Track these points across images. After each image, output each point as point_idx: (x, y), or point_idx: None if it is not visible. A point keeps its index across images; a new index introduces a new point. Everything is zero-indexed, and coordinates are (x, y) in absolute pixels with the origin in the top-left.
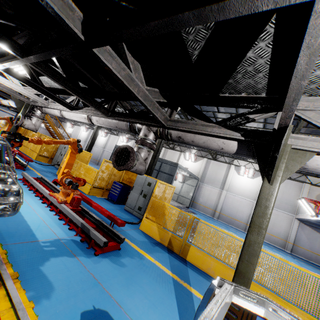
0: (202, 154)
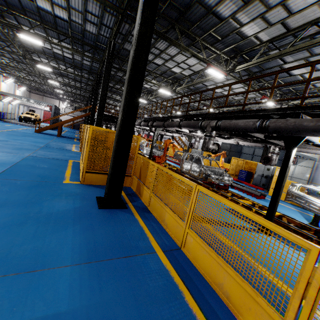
0: None
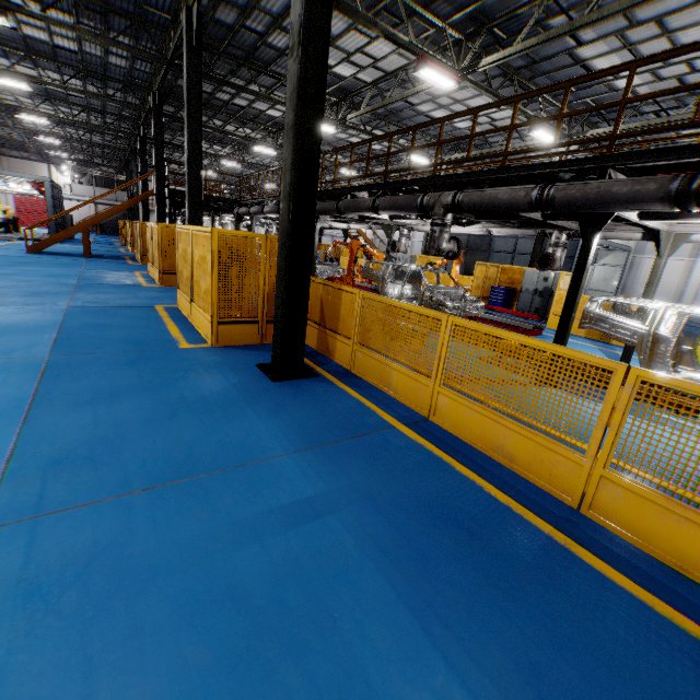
0: None
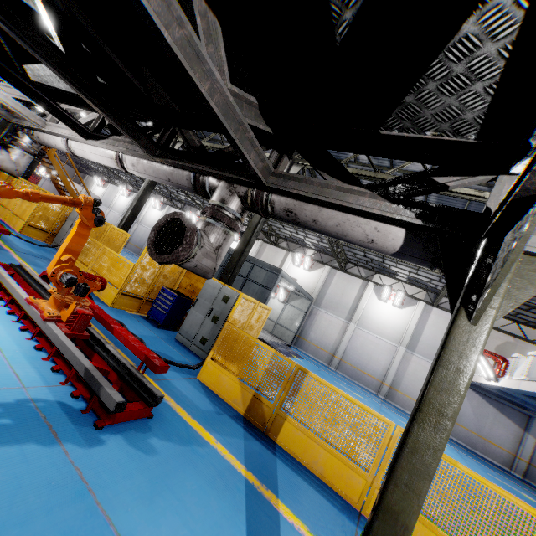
0: (323, 259)
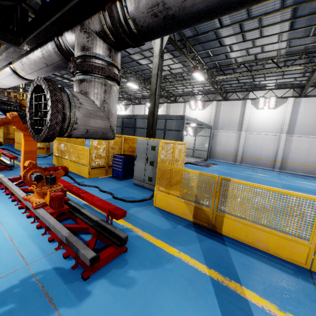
0: (210, 98)
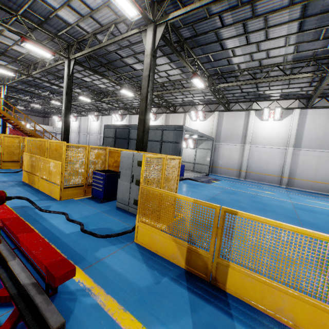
0: (211, 108)
